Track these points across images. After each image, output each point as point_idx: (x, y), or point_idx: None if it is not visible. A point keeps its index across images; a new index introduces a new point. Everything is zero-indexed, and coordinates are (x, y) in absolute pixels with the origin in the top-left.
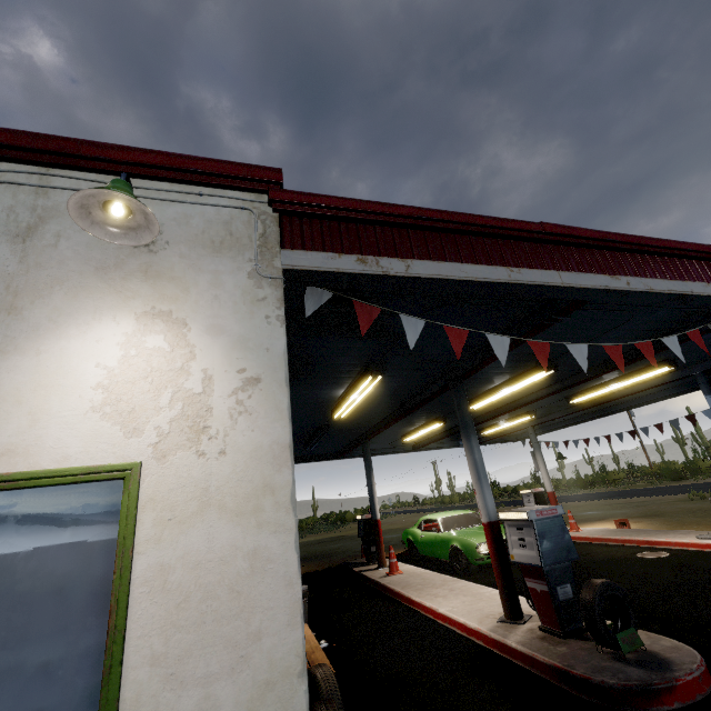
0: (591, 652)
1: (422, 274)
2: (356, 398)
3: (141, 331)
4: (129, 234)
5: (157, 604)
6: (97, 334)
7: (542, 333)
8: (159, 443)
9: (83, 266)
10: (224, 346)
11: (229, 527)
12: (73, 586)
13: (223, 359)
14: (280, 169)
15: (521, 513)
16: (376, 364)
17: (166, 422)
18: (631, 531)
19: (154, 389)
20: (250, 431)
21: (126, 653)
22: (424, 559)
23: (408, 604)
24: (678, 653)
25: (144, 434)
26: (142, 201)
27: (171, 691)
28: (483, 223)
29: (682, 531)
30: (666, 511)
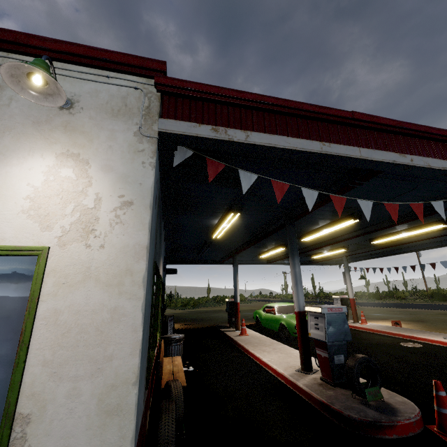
0: (348, 397)
1: (257, 142)
2: (225, 226)
3: (58, 165)
4: (49, 99)
5: (50, 332)
6: (29, 165)
7: (351, 193)
8: (62, 237)
9: (25, 120)
10: (112, 179)
11: (100, 292)
12: (2, 315)
13: (110, 188)
14: (165, 61)
15: (318, 308)
16: (236, 205)
17: (68, 224)
18: (401, 329)
19: (63, 203)
20: (122, 235)
21: (28, 357)
22: (265, 329)
23: (247, 353)
24: (404, 406)
25: (53, 230)
26: (68, 79)
27: (53, 382)
28: (308, 109)
29: (435, 333)
30: (429, 319)
